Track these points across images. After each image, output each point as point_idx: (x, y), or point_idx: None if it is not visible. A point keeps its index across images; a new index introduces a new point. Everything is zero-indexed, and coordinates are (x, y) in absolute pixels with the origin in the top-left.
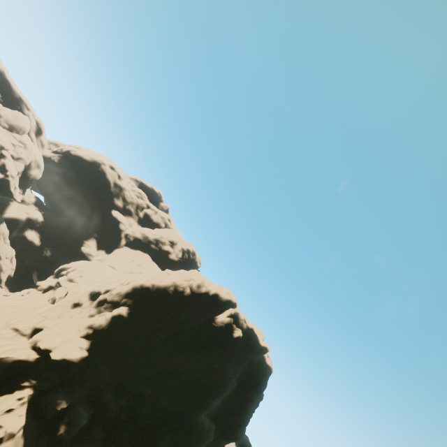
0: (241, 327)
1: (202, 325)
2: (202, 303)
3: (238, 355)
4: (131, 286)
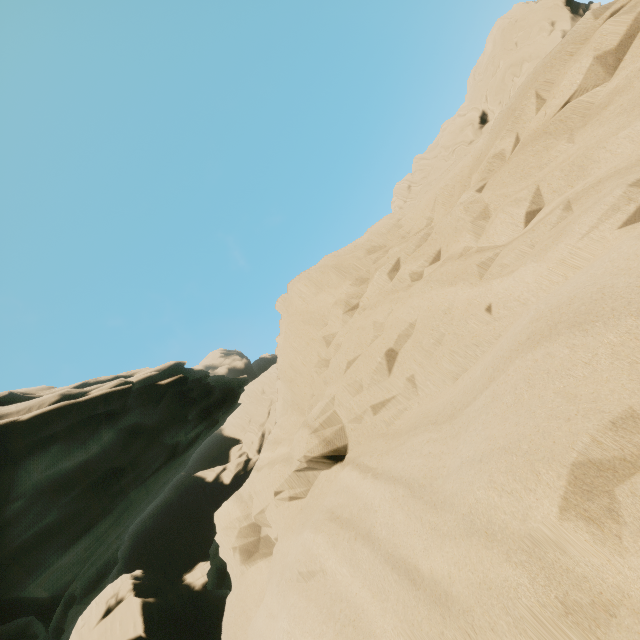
0: None
1: None
2: None
3: None
4: (564, 7)
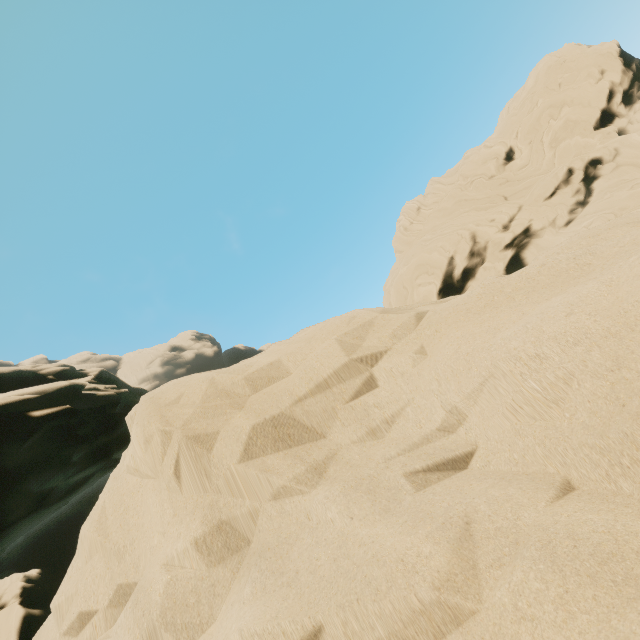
0: None
1: None
2: None
3: None
4: (618, 57)
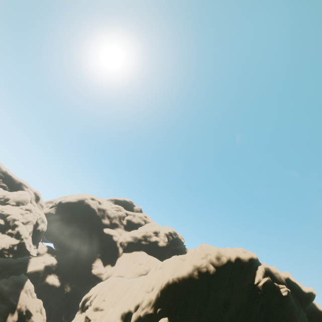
0: (281, 282)
1: (247, 300)
2: (230, 274)
3: (299, 318)
4: (158, 290)
